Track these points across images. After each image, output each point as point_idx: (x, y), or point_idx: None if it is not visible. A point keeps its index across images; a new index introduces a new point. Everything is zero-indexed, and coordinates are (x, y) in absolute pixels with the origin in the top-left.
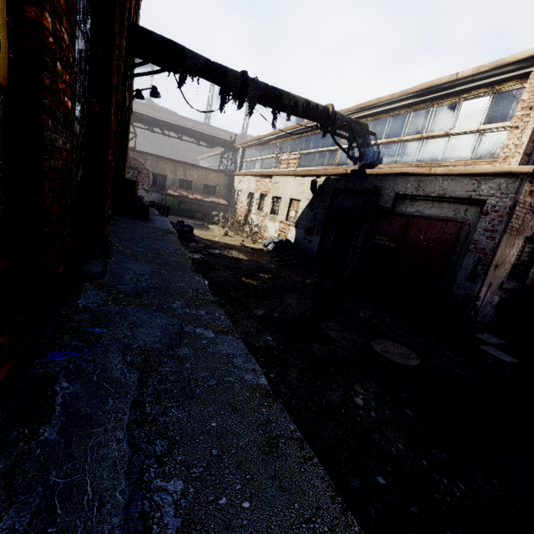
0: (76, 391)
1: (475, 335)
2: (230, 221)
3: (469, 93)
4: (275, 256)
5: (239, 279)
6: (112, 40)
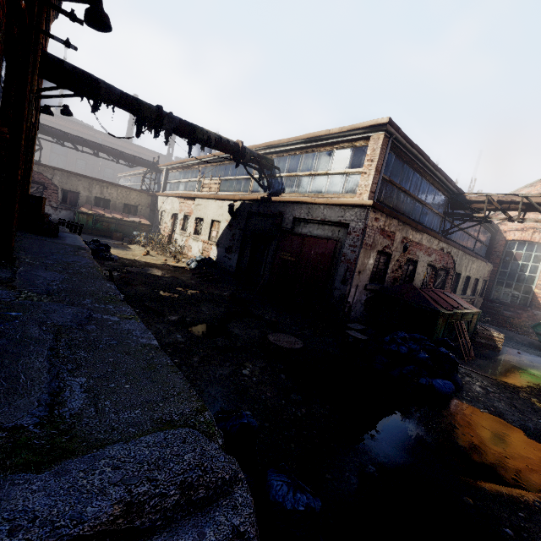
0: (3, 343)
1: (346, 324)
2: (153, 241)
3: (338, 144)
4: (197, 273)
5: (157, 293)
6: (25, 80)
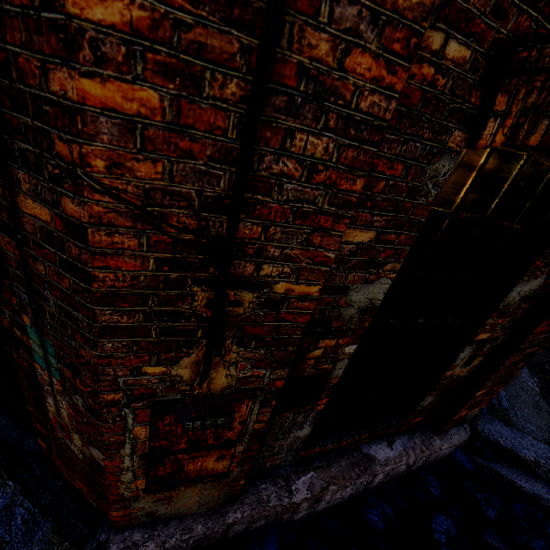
0: None
1: None
2: None
3: None
4: None
5: None
6: None
